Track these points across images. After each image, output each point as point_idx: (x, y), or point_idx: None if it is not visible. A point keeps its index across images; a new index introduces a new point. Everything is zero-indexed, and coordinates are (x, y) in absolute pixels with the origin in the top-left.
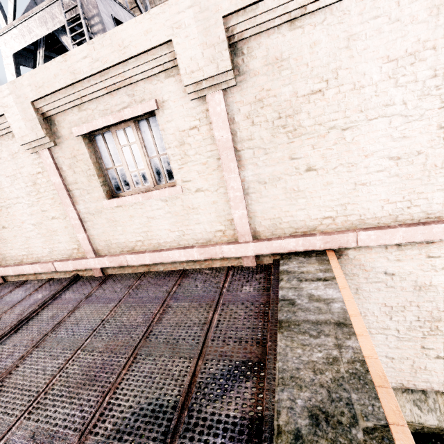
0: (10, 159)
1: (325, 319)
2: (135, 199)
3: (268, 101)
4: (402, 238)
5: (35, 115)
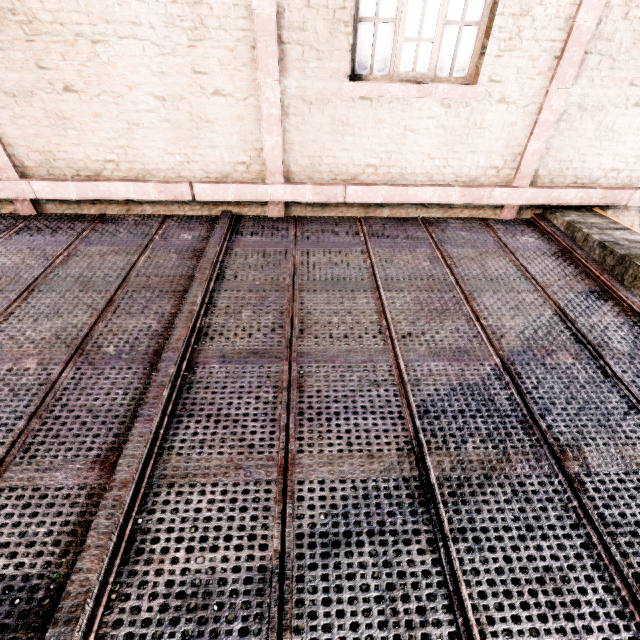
0: None
1: None
2: (404, 92)
3: None
4: None
5: None
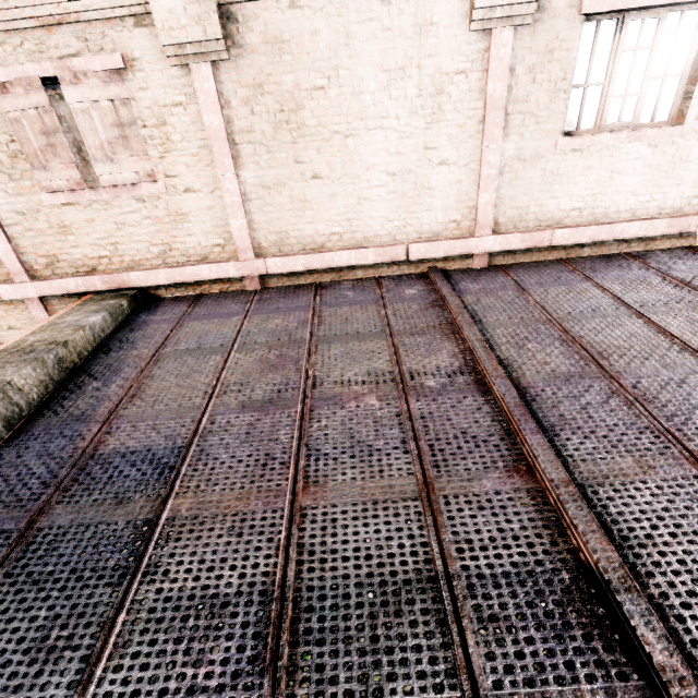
0: (410, 35)
1: None
2: (614, 140)
3: None
4: None
5: None
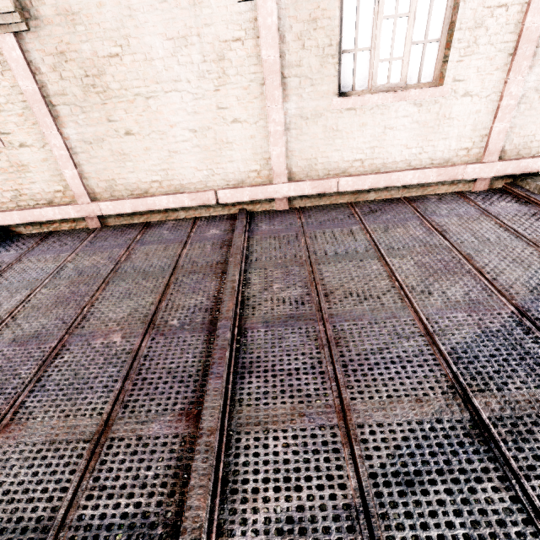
0: (185, 6)
1: None
2: (382, 99)
3: None
4: None
5: None
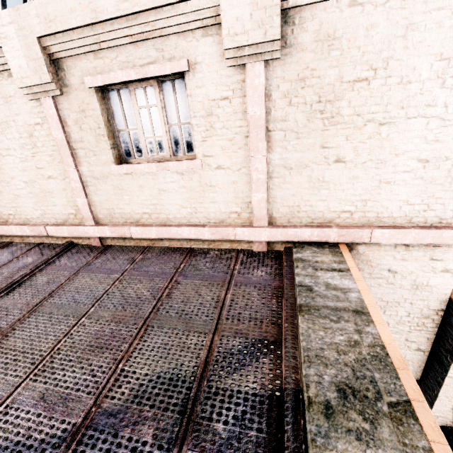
0: (2, 103)
1: (343, 306)
2: (148, 168)
3: (310, 82)
4: (413, 240)
5: (41, 54)
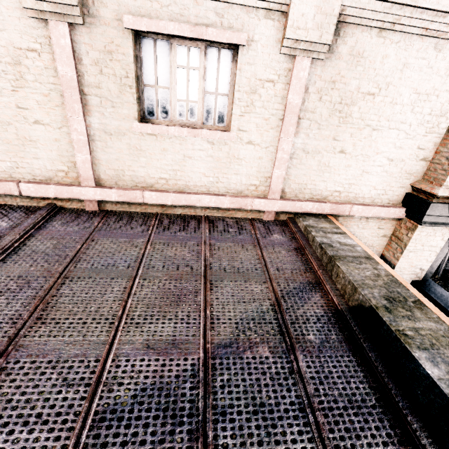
0: None
1: (358, 255)
2: (178, 132)
3: (338, 85)
4: (374, 214)
5: None
